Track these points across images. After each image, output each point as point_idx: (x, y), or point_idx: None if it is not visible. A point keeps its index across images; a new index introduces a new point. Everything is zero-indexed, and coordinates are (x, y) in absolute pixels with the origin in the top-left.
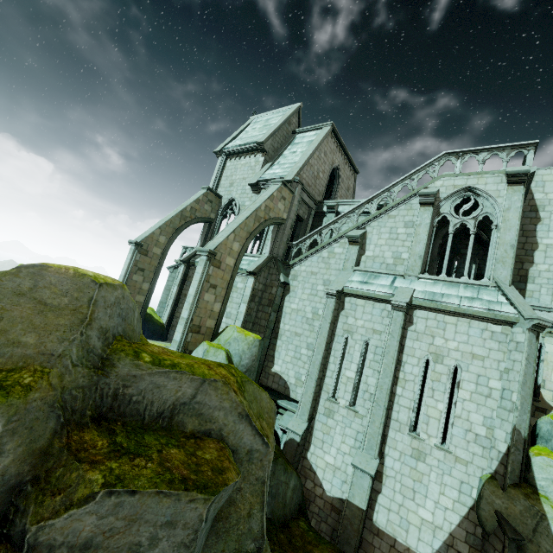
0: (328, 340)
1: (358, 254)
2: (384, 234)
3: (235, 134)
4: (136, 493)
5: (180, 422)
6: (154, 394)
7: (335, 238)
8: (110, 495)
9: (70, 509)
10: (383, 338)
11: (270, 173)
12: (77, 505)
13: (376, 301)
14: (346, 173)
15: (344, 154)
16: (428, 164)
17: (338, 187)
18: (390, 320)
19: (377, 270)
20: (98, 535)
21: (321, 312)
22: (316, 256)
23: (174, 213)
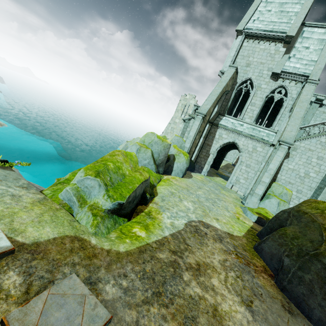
0: None
1: None
2: None
3: (251, 12)
4: None
5: None
6: None
7: None
8: None
9: None
10: None
11: (291, 66)
12: None
13: None
14: None
15: None
16: None
17: None
18: None
19: None
20: None
21: (312, 174)
22: (315, 139)
23: (220, 90)
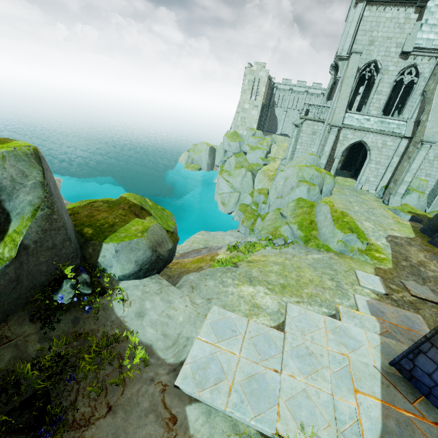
0: None
1: None
2: None
3: None
4: None
5: None
6: None
7: None
8: None
9: None
10: None
11: (424, 38)
12: None
13: None
14: None
15: None
16: None
17: None
18: None
19: None
20: None
21: None
22: None
23: (349, 90)
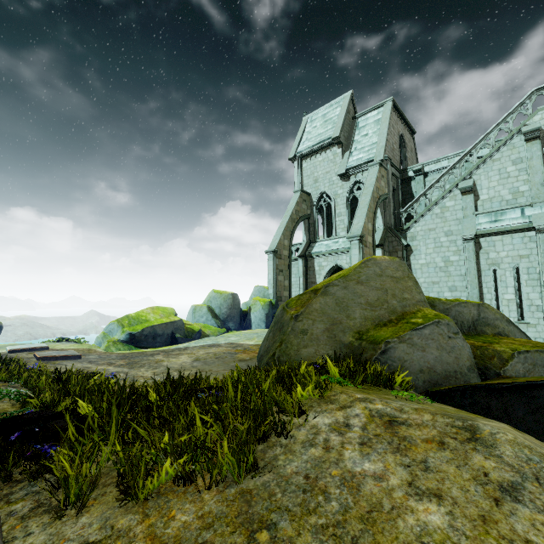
0: (478, 276)
1: (473, 201)
2: (493, 177)
3: (299, 137)
4: (528, 352)
5: (481, 330)
6: (460, 317)
7: (444, 195)
8: (519, 354)
9: (508, 362)
10: (532, 259)
11: (354, 160)
12: (510, 360)
13: (513, 232)
14: (407, 137)
15: (402, 121)
16: (518, 105)
17: (406, 152)
18: (538, 242)
19: (500, 208)
20: (525, 373)
21: (453, 258)
22: (428, 215)
23: (287, 219)
